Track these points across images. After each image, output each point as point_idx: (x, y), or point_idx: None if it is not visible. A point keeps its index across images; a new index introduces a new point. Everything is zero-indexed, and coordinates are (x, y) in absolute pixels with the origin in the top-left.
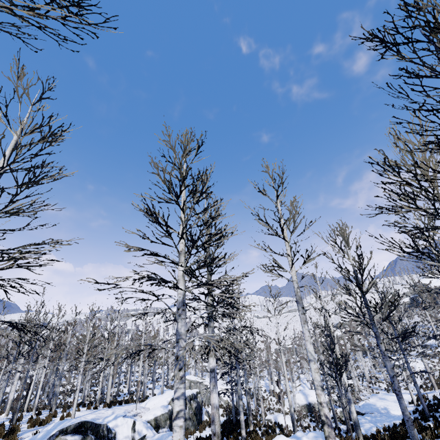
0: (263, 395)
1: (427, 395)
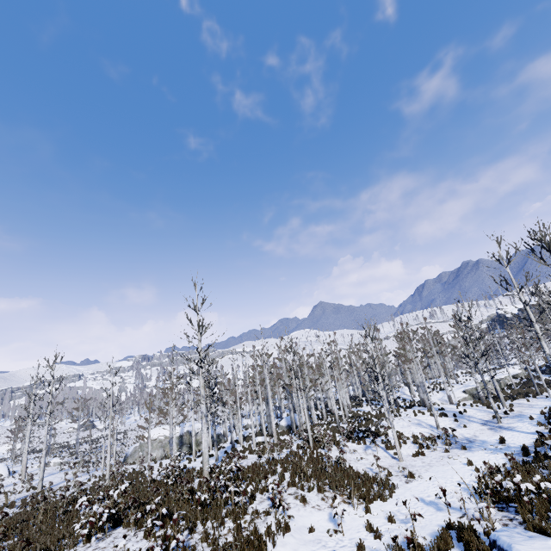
0: None
1: None
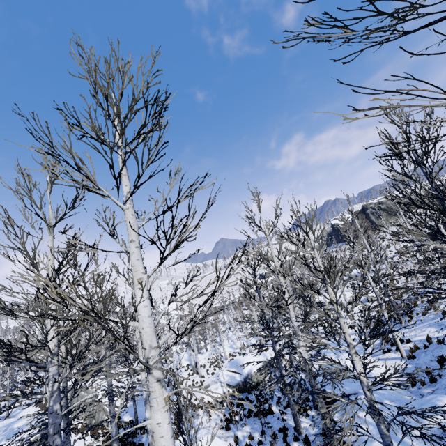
0: (184, 376)
1: (404, 335)
